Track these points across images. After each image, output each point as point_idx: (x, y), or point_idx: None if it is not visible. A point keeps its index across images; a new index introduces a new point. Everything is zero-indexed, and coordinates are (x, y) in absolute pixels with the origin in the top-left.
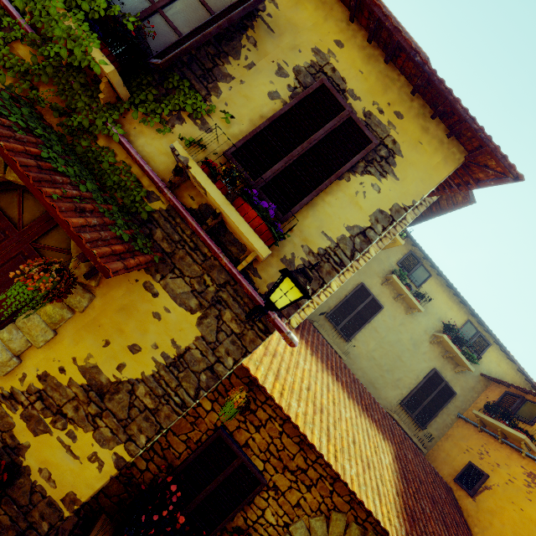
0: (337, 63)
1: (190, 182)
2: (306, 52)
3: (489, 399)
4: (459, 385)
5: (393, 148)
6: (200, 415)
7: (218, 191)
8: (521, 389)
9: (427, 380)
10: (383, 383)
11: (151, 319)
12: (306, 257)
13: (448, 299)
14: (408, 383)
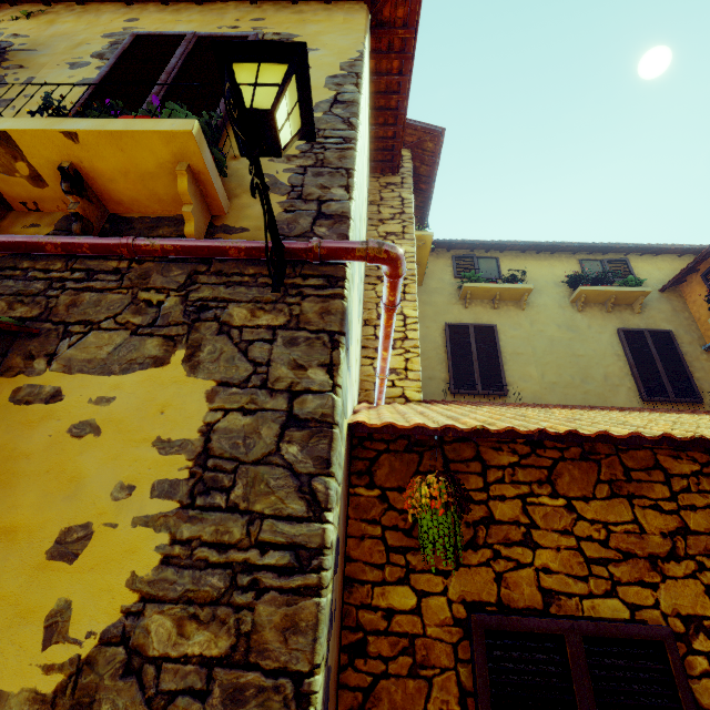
0: (144, 29)
1: (16, 213)
2: (97, 41)
3: (702, 301)
4: (660, 321)
5: (282, 38)
6: (411, 635)
7: (29, 119)
8: (709, 257)
9: (629, 347)
10: (599, 398)
11: (73, 447)
12: (290, 165)
13: (538, 261)
14: (618, 371)
